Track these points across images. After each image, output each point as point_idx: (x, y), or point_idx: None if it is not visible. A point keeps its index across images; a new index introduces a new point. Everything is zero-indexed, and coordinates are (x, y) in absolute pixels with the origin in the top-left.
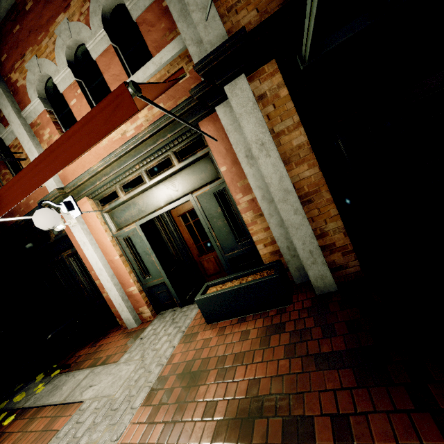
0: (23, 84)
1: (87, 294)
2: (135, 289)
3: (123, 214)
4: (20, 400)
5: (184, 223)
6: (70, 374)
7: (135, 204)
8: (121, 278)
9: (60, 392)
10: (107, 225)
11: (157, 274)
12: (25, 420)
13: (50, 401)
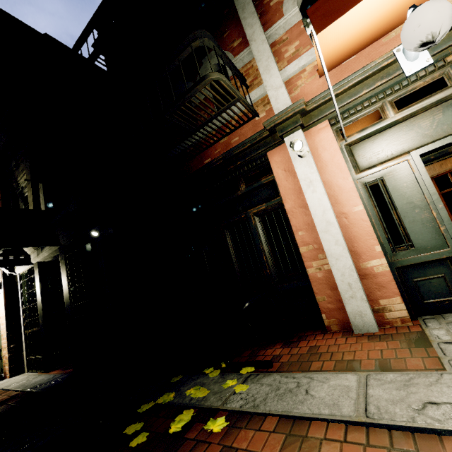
0: (278, 1)
1: (269, 272)
2: (382, 264)
3: (379, 145)
4: (204, 397)
5: (438, 190)
6: (296, 376)
7: (412, 126)
8: (356, 243)
9: (316, 399)
10: (345, 162)
11: (432, 243)
12: (266, 436)
13: (306, 410)
